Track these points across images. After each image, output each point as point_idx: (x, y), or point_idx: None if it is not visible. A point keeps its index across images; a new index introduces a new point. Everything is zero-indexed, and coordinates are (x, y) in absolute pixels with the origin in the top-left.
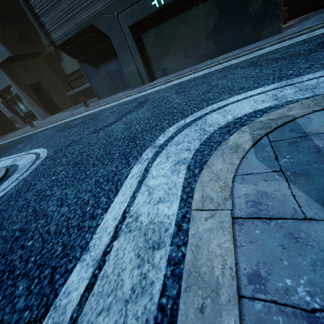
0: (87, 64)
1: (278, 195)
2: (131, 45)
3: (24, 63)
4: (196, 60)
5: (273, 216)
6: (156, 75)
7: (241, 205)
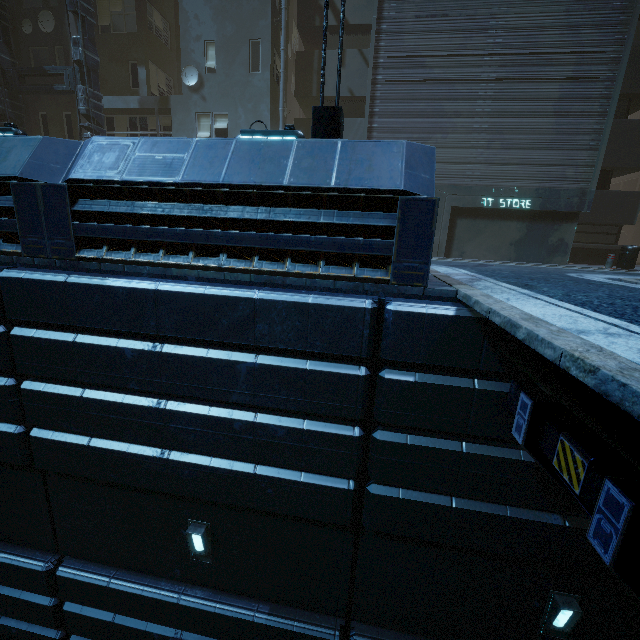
0: None
1: None
2: (445, 220)
3: None
4: (494, 256)
5: None
6: (451, 254)
7: None
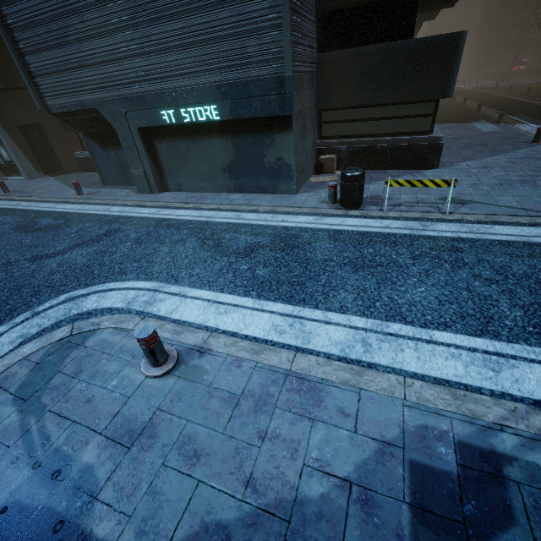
0: (94, 140)
1: (17, 376)
2: (139, 147)
3: (21, 93)
4: (213, 188)
5: (1, 386)
6: (170, 187)
7: (1, 377)
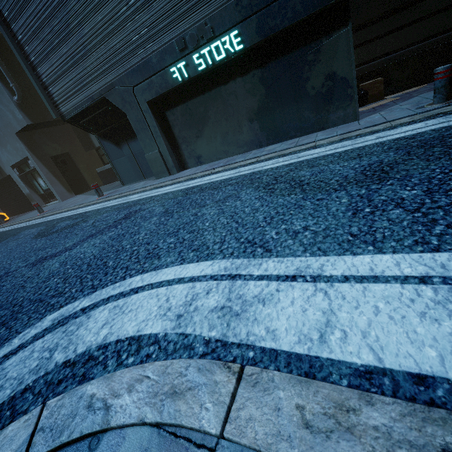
0: (108, 140)
1: None
2: (151, 124)
3: (51, 130)
4: (238, 148)
5: None
6: (188, 163)
7: None
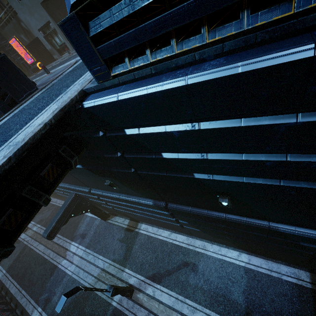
0: None
1: None
2: None
3: (55, 0)
4: None
5: None
6: None
7: None
